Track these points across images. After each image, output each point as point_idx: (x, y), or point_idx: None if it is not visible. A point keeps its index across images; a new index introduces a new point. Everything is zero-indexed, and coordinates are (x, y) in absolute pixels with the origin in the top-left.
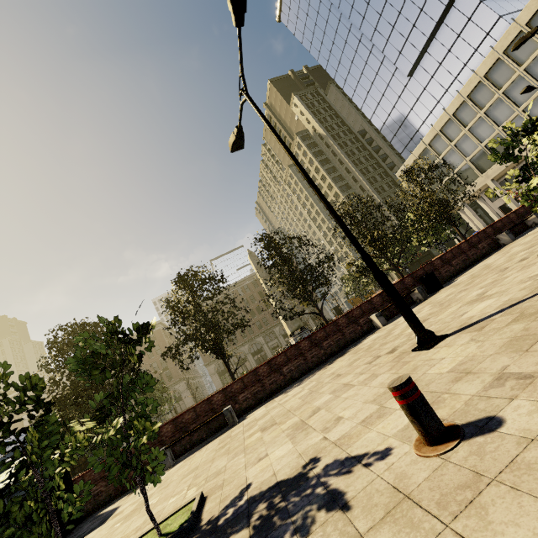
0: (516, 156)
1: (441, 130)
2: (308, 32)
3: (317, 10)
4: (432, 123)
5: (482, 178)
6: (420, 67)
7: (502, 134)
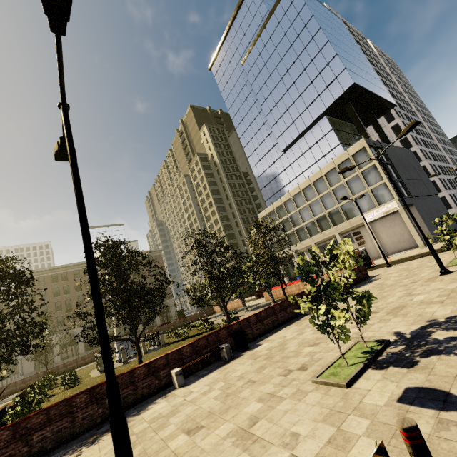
0: (314, 279)
1: (293, 197)
2: (228, 88)
3: (238, 78)
4: (289, 189)
5: (310, 240)
6: (291, 150)
7: (327, 216)
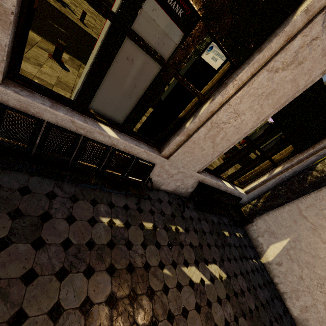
0: None
1: None
2: None
3: None
4: None
5: None
6: None
7: None
